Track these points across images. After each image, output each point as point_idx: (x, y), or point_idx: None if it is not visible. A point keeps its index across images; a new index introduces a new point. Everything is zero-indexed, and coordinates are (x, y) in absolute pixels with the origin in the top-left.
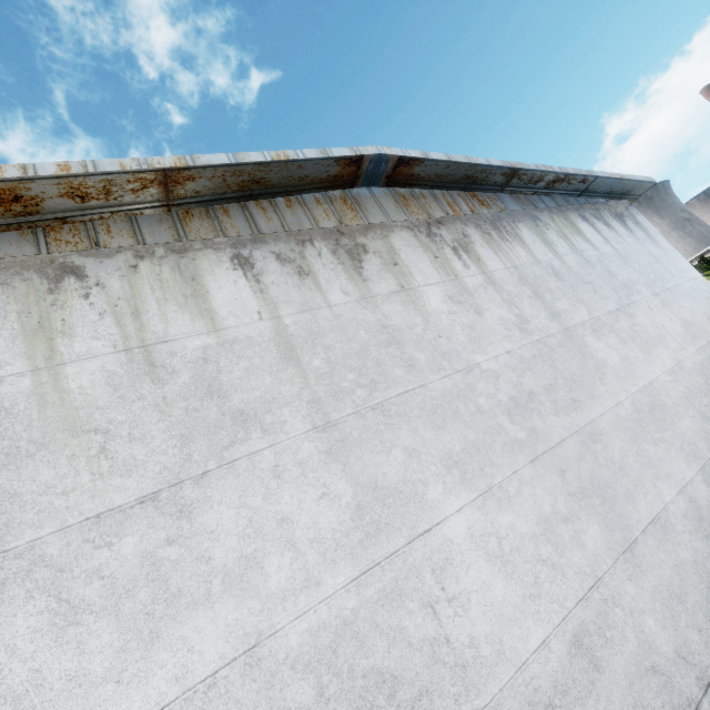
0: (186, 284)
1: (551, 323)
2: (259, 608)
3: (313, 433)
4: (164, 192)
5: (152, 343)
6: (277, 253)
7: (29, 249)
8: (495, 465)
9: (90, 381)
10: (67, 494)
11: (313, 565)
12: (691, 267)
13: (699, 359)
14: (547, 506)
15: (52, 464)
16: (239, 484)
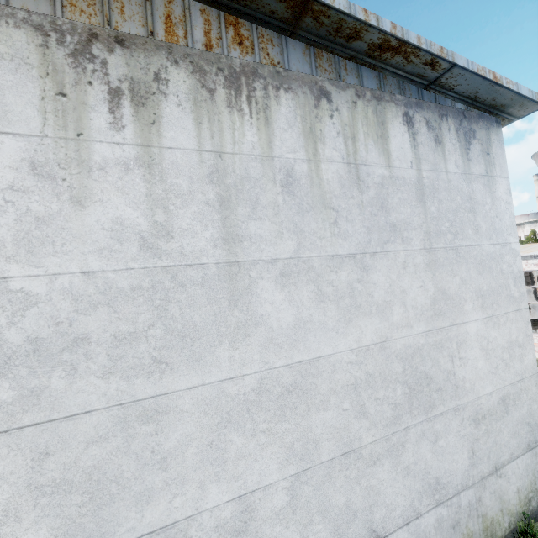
0: None
1: (215, 248)
2: None
3: None
4: None
5: None
6: None
7: None
8: None
9: None
10: None
11: None
12: (513, 230)
13: (419, 343)
14: None
15: None
16: None
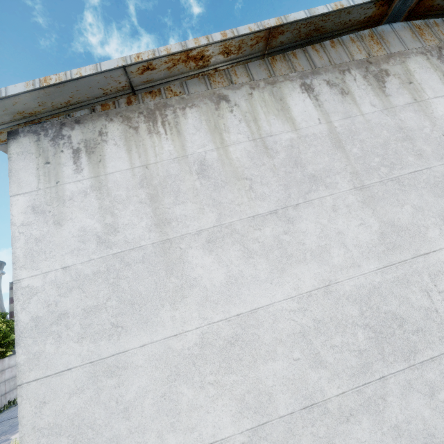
0: (277, 103)
1: None
2: (329, 270)
3: (354, 190)
4: (265, 45)
5: (265, 136)
6: (327, 80)
7: (203, 87)
8: None
9: (240, 155)
10: (239, 205)
11: (356, 257)
12: None
13: None
14: None
15: (231, 191)
16: (314, 212)
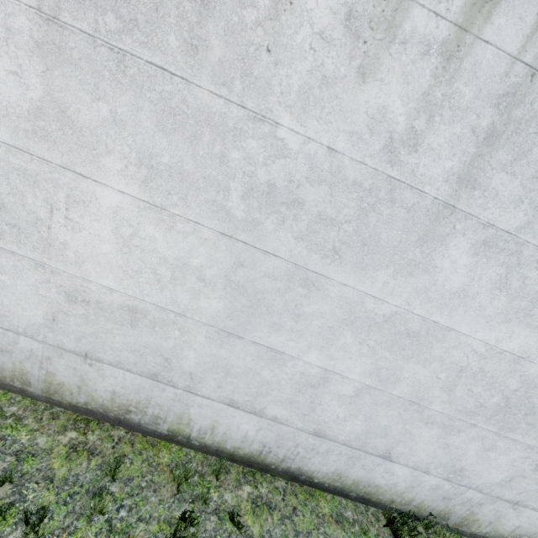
0: None
1: (444, 183)
2: None
3: (35, 13)
4: None
5: None
6: None
7: None
8: (185, 202)
9: None
10: None
11: None
12: None
13: None
14: (197, 261)
15: None
16: None
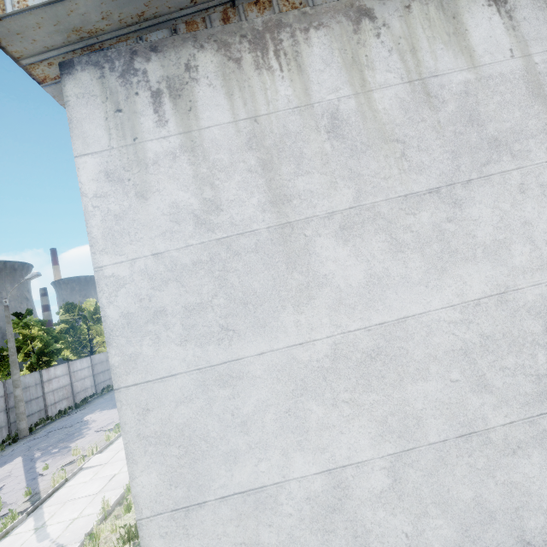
0: (449, 23)
1: None
2: (506, 273)
3: None
4: None
5: (426, 77)
6: None
7: None
8: None
9: (389, 104)
10: (386, 179)
11: (546, 257)
12: None
13: None
14: None
15: (375, 159)
16: (493, 192)
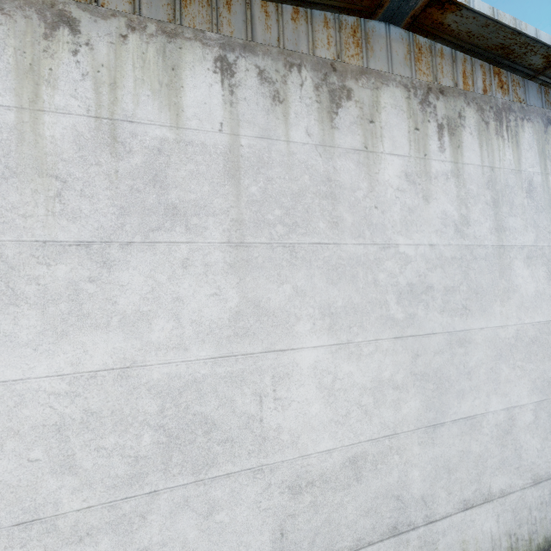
0: (166, 72)
1: (491, 235)
2: (139, 347)
3: (226, 246)
4: None
5: (120, 119)
6: (261, 69)
7: None
8: (363, 328)
9: (61, 134)
10: (26, 217)
11: (187, 337)
12: None
13: None
14: (387, 373)
15: (20, 191)
16: (153, 260)
